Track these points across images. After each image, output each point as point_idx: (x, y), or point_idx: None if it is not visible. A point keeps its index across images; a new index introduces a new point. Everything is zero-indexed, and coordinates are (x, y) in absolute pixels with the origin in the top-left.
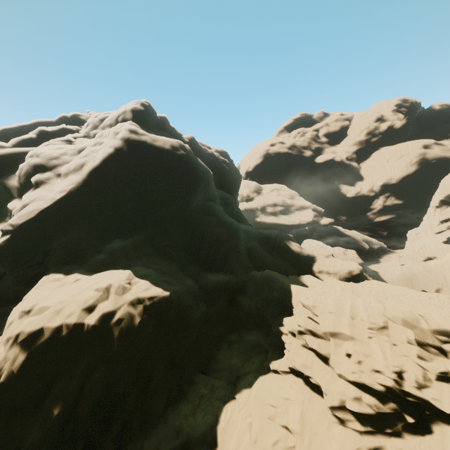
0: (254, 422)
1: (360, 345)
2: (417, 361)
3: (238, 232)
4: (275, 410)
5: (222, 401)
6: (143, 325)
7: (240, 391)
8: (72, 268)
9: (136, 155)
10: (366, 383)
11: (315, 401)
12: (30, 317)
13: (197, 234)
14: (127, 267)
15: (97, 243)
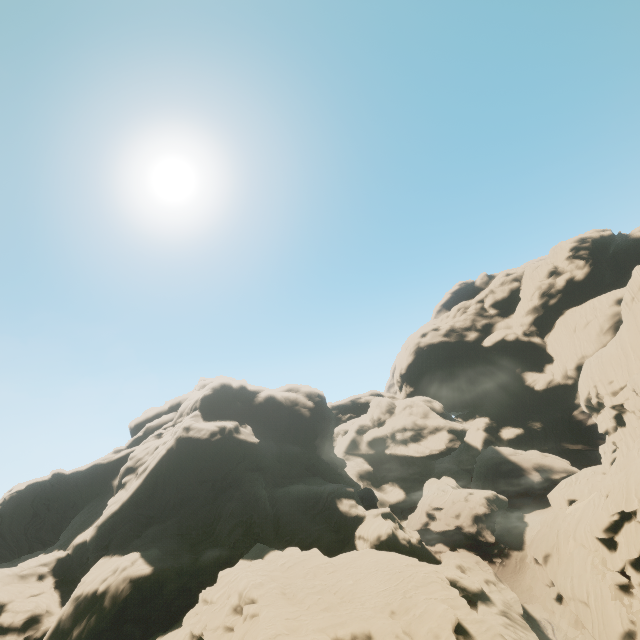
0: None
1: (213, 606)
2: (222, 615)
3: (259, 502)
4: None
5: None
6: (125, 590)
7: (159, 637)
8: (117, 551)
9: (182, 450)
10: (191, 627)
11: None
12: (83, 584)
13: (219, 510)
14: (147, 548)
15: (142, 529)
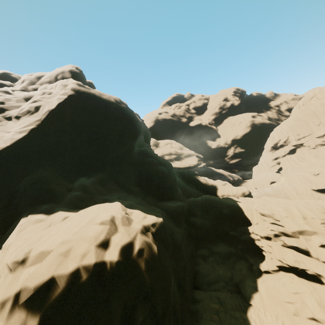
0: (286, 323)
1: None
2: None
3: (172, 169)
4: (294, 306)
5: (241, 311)
6: (160, 252)
7: (252, 297)
8: (50, 207)
9: (87, 104)
10: None
11: (319, 288)
12: (28, 267)
13: (144, 171)
14: (106, 201)
15: (64, 182)
